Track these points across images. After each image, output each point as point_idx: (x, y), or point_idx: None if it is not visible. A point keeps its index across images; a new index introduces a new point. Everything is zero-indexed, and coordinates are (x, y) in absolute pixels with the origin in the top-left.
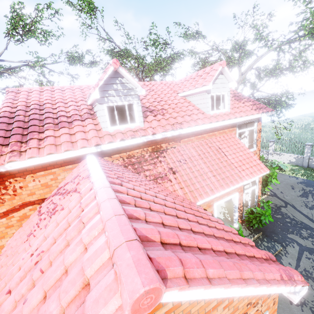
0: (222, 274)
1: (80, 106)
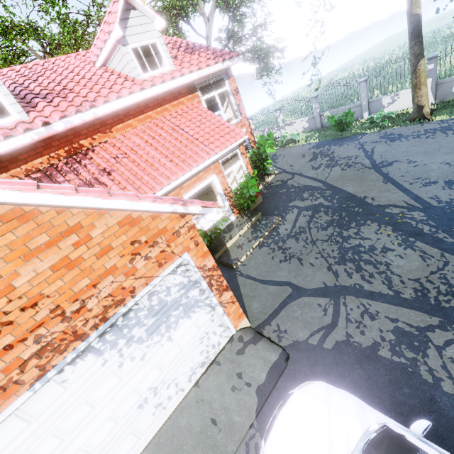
0: None
1: None
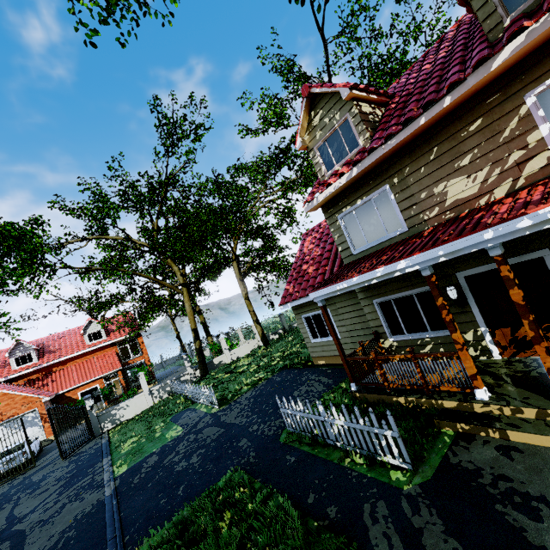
0: (3, 388)
1: (7, 360)
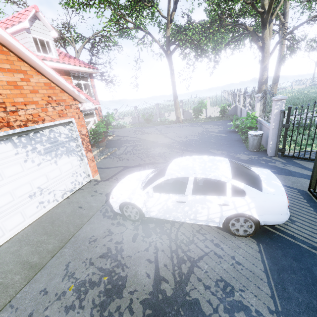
0: None
1: None
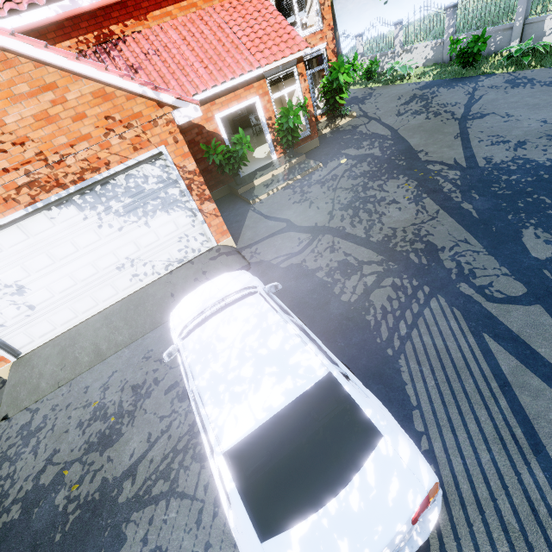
0: None
1: None
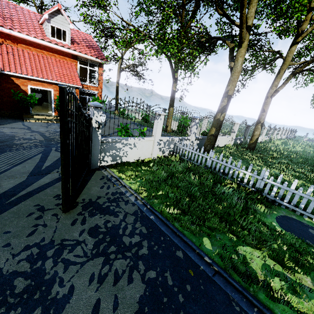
0: None
1: None
